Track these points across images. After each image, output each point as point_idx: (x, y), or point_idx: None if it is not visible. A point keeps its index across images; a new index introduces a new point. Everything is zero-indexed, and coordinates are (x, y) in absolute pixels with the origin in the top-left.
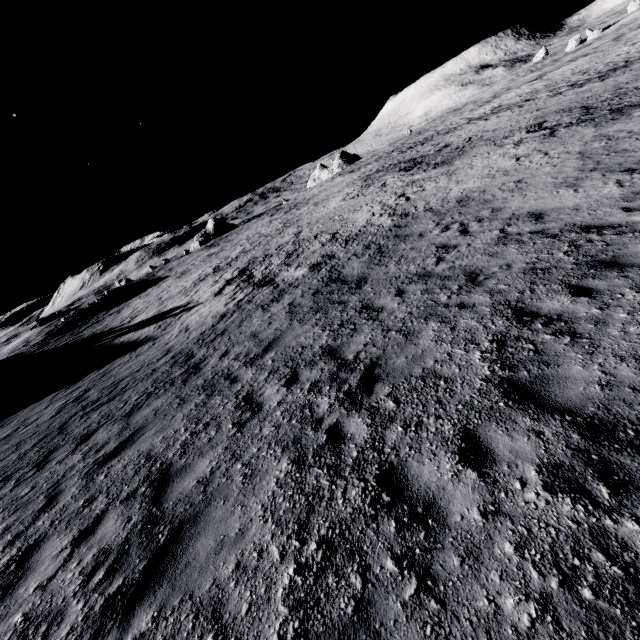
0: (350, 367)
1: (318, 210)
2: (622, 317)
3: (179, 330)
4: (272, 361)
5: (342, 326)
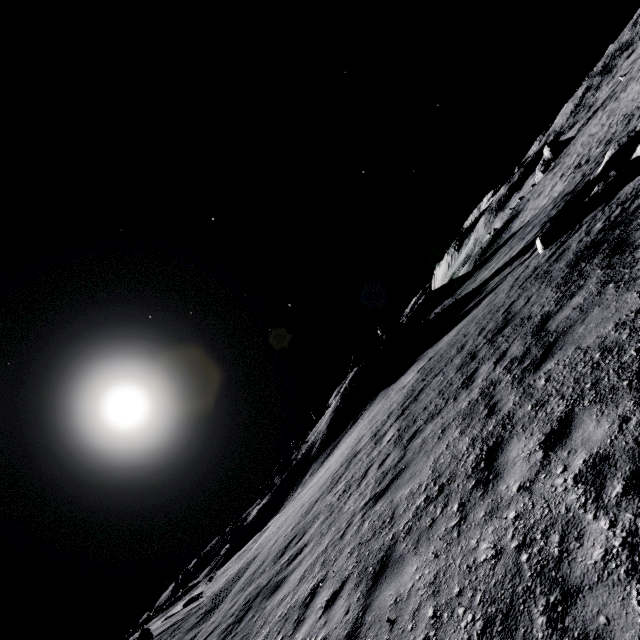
0: (593, 165)
1: (633, 90)
2: (637, 124)
3: (550, 200)
4: (579, 177)
5: (598, 158)
